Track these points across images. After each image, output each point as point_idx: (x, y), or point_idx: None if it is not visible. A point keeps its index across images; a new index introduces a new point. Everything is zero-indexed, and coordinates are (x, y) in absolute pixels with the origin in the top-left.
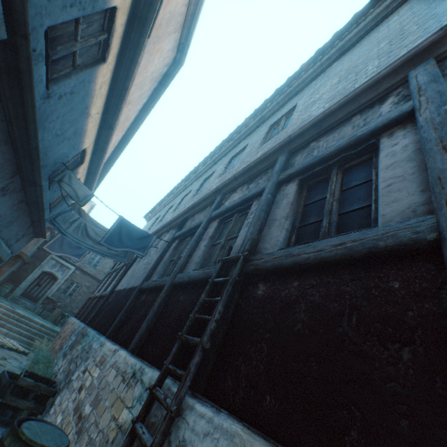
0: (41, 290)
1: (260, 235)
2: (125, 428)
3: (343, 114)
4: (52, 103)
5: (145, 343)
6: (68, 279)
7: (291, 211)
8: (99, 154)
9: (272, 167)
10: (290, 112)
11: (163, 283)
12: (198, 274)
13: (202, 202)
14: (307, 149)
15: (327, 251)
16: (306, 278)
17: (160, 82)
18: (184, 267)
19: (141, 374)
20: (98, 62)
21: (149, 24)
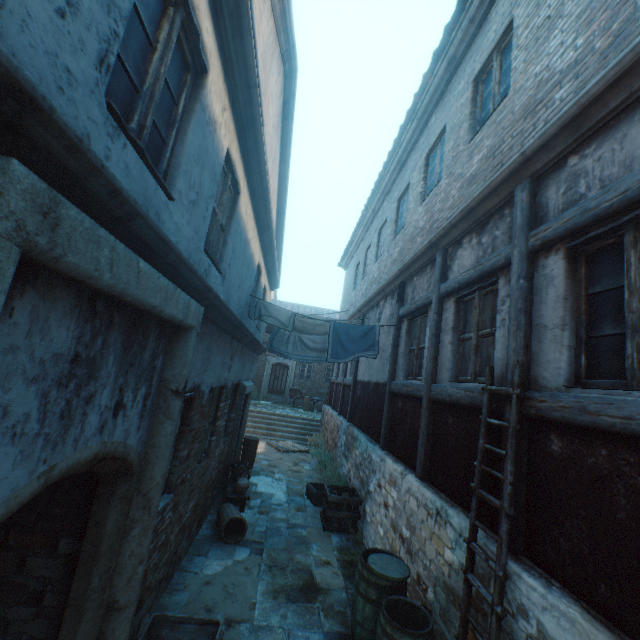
0: (281, 383)
1: (529, 351)
2: (455, 568)
3: (620, 98)
4: (227, 276)
5: (431, 470)
6: (297, 363)
7: (567, 313)
8: (269, 253)
9: (507, 203)
10: (504, 39)
11: (418, 394)
12: (460, 395)
13: (416, 261)
14: (564, 172)
15: (639, 423)
16: (616, 448)
17: (282, 118)
18: (435, 373)
19: (445, 515)
20: (235, 200)
21: (258, 119)
